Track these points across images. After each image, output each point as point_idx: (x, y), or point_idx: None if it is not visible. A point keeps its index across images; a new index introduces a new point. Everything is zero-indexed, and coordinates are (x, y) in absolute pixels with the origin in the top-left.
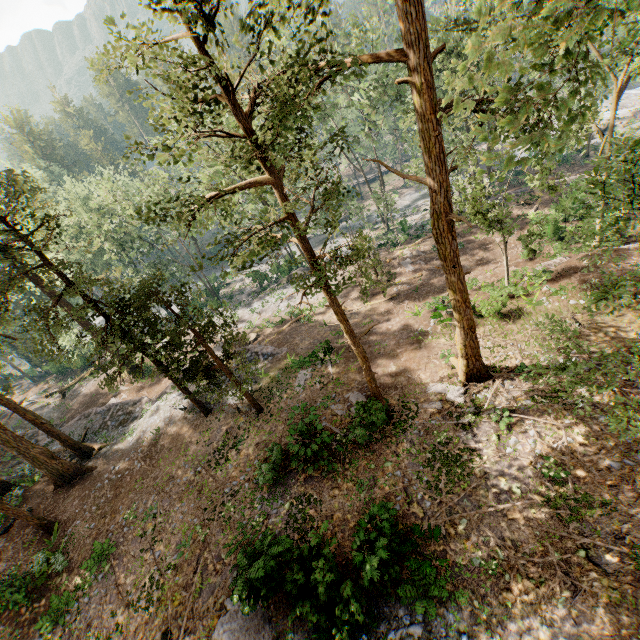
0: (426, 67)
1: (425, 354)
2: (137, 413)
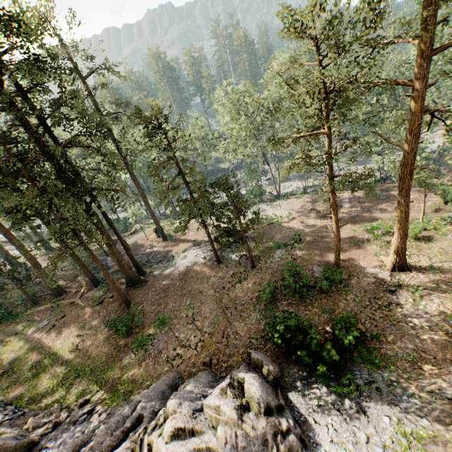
0: (423, 90)
1: (362, 252)
2: (169, 258)
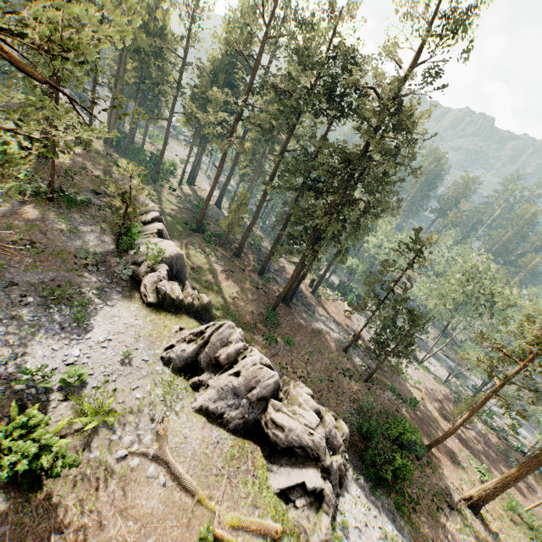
0: None
1: (452, 467)
2: (312, 309)
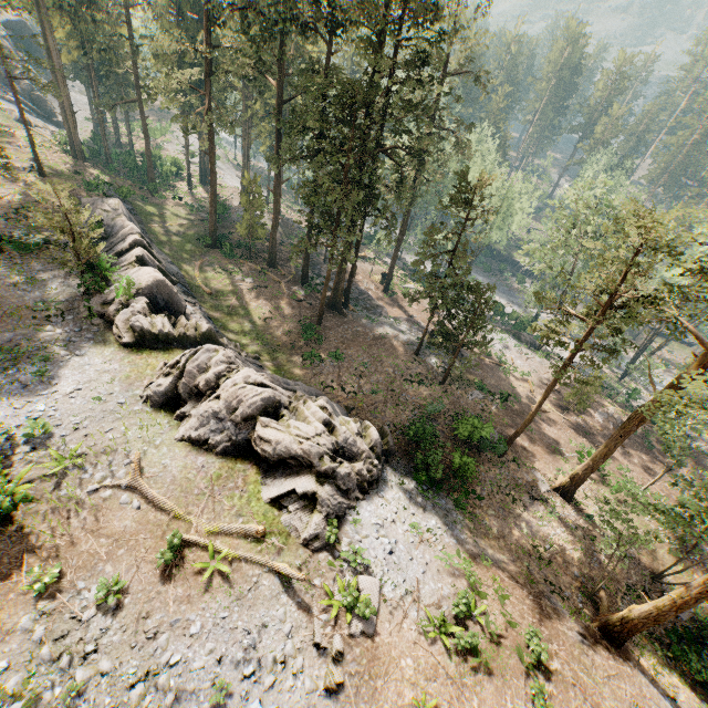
0: (707, 361)
1: (550, 459)
2: (377, 312)
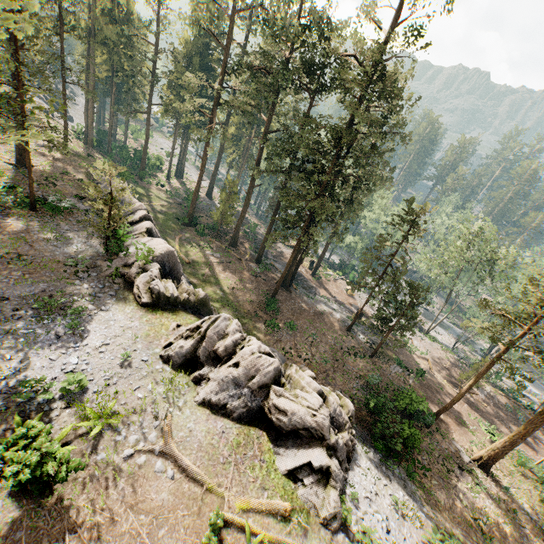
0: None
1: (461, 431)
2: (313, 292)
